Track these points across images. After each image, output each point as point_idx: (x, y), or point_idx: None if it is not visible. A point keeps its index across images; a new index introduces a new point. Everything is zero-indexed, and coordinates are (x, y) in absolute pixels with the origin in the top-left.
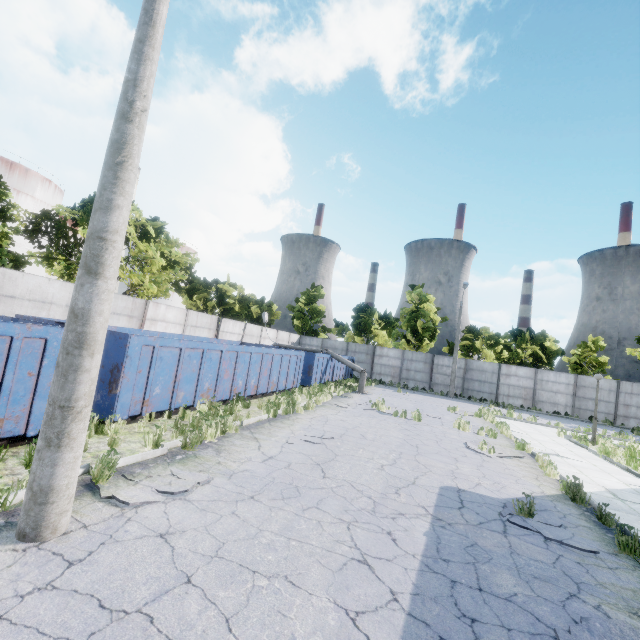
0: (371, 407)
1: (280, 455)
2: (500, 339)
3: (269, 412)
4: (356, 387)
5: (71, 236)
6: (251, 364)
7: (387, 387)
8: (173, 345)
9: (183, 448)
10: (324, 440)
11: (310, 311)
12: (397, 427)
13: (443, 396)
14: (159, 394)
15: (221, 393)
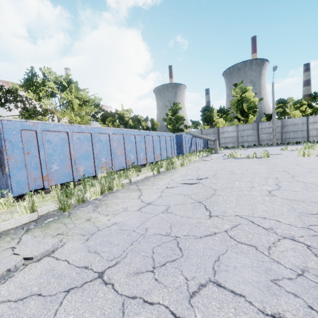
0: (227, 157)
1: (158, 200)
2: (303, 101)
3: (153, 170)
4: (212, 151)
5: (25, 100)
6: (137, 143)
7: (231, 149)
8: (57, 129)
9: (60, 210)
10: (200, 180)
11: (175, 118)
12: (255, 163)
13: (269, 146)
14: (58, 170)
15: (118, 165)
